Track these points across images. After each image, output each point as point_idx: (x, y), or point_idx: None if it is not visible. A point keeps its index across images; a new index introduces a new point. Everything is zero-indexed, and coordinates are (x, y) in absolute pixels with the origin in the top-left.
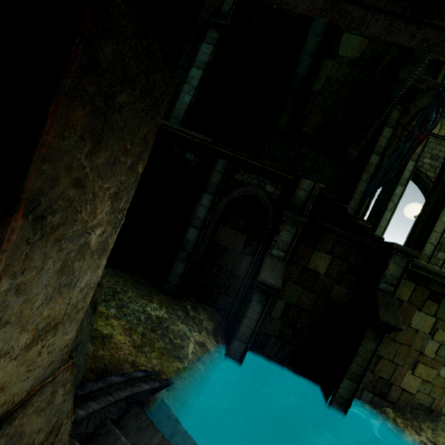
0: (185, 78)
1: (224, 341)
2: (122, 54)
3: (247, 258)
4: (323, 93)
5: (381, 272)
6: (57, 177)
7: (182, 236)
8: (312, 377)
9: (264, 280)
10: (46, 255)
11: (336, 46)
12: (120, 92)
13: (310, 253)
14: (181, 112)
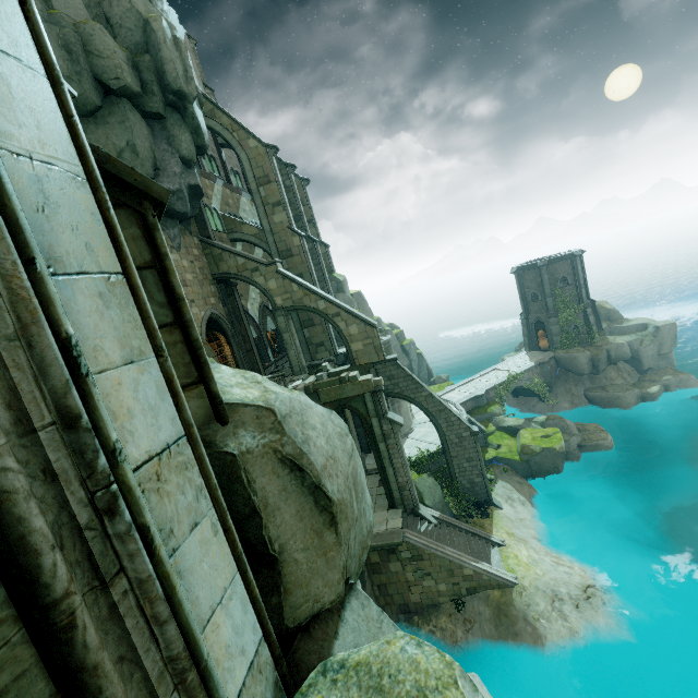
0: None
1: None
2: None
3: None
4: None
5: None
6: None
7: None
8: None
9: None
10: None
11: None
12: None
13: None
14: None
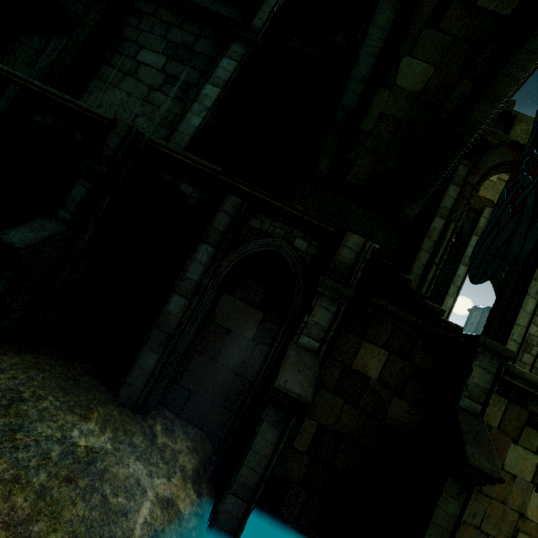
0: (196, 96)
1: (211, 493)
2: None
3: (262, 348)
4: (375, 133)
5: (462, 380)
6: None
7: (160, 307)
8: None
9: (284, 387)
10: None
11: (393, 73)
12: None
13: (356, 345)
14: (185, 137)
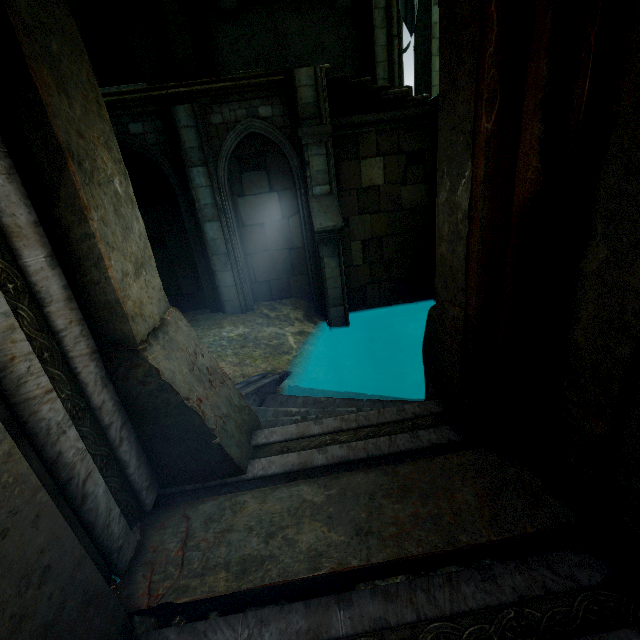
0: None
1: (322, 319)
2: (30, 6)
3: (294, 220)
4: None
5: None
6: (68, 130)
7: (204, 241)
8: (423, 297)
9: (322, 228)
10: (101, 197)
11: None
12: (50, 43)
13: (357, 168)
14: None
